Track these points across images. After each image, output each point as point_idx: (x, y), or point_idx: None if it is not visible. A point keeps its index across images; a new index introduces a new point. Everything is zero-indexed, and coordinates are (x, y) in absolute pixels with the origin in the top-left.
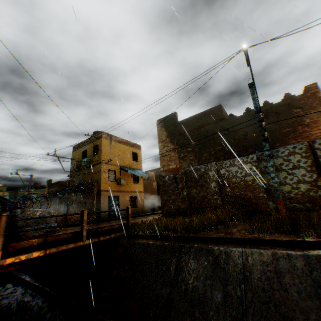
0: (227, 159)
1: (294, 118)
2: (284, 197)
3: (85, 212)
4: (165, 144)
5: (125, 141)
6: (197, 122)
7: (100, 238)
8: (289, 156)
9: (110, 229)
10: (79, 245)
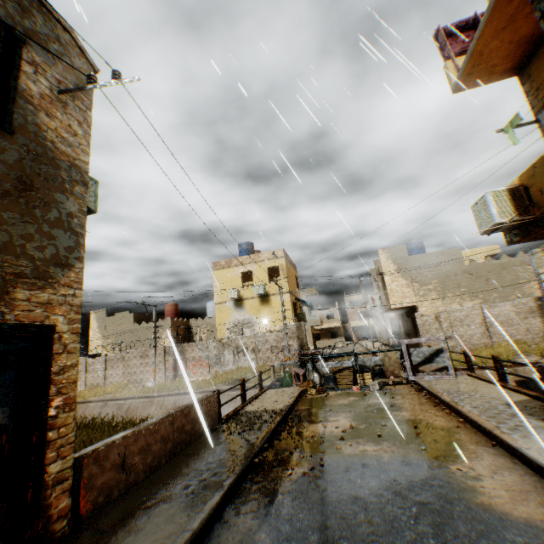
0: (473, 300)
1: (526, 273)
2: (539, 334)
3: None
4: (395, 279)
5: (291, 261)
6: (434, 260)
7: None
8: (540, 304)
9: None
10: None
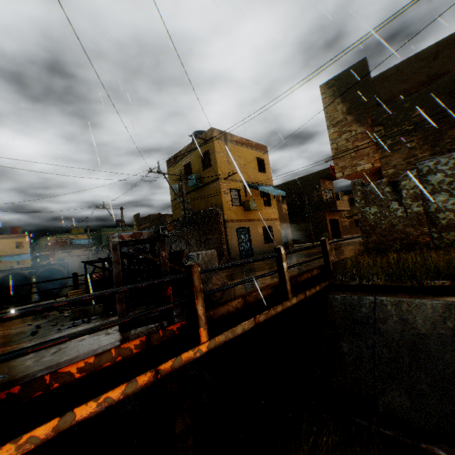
0: None
1: None
2: None
3: (281, 252)
4: (344, 128)
5: (244, 141)
6: (423, 67)
7: (306, 293)
8: None
9: (309, 277)
10: (287, 307)
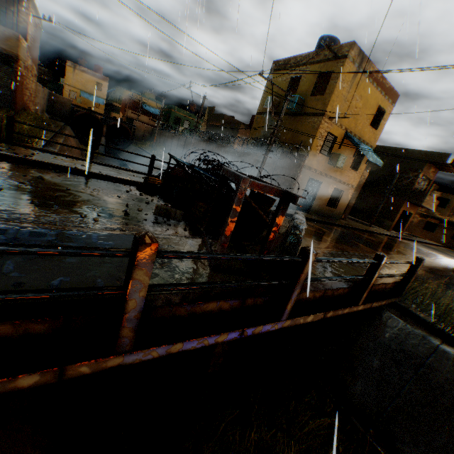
0: None
1: None
2: None
3: (382, 261)
4: None
5: (379, 77)
6: None
7: (372, 304)
8: None
9: (380, 288)
10: (352, 311)
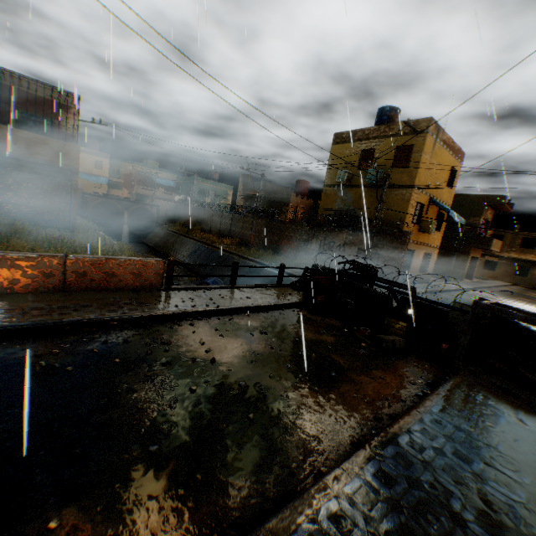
0: None
1: None
2: None
3: None
4: None
5: (450, 142)
6: None
7: None
8: None
9: None
10: None
